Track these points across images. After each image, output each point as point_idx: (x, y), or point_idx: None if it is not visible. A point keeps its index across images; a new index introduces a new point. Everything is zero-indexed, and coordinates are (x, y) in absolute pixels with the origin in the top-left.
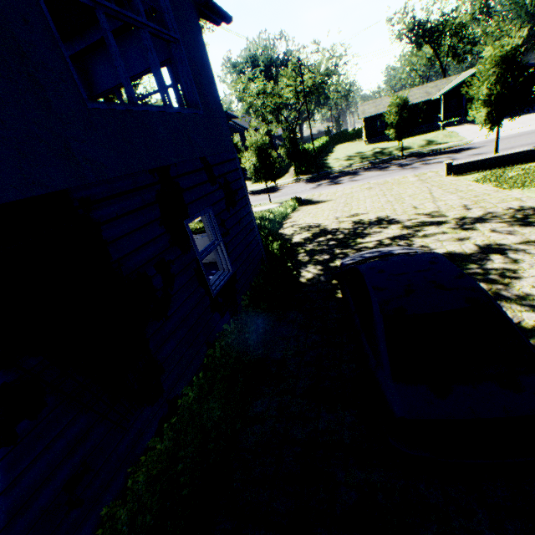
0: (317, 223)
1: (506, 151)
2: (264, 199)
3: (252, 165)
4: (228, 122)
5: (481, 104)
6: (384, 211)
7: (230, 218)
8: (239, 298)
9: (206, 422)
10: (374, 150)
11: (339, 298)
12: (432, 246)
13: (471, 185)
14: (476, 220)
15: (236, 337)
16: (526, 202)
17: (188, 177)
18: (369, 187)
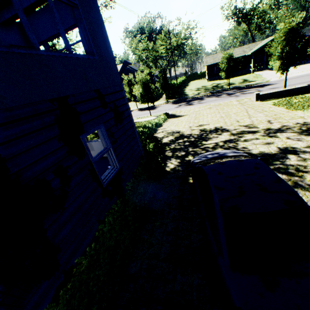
0: (178, 130)
1: (290, 87)
2: (147, 113)
3: (139, 93)
4: (126, 66)
5: (277, 58)
6: (219, 123)
7: (118, 131)
8: (124, 185)
9: (92, 287)
10: (212, 85)
11: (191, 183)
12: (250, 147)
13: (271, 107)
14: (276, 130)
15: (120, 214)
16: (307, 119)
17: (84, 104)
18: (209, 107)
